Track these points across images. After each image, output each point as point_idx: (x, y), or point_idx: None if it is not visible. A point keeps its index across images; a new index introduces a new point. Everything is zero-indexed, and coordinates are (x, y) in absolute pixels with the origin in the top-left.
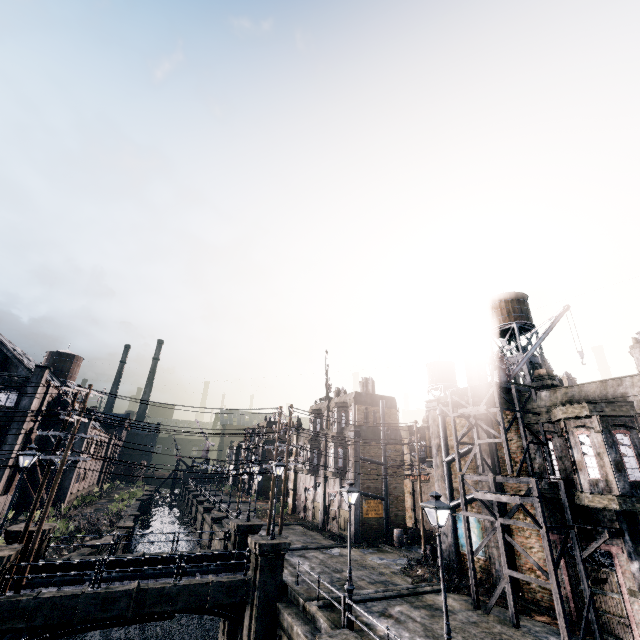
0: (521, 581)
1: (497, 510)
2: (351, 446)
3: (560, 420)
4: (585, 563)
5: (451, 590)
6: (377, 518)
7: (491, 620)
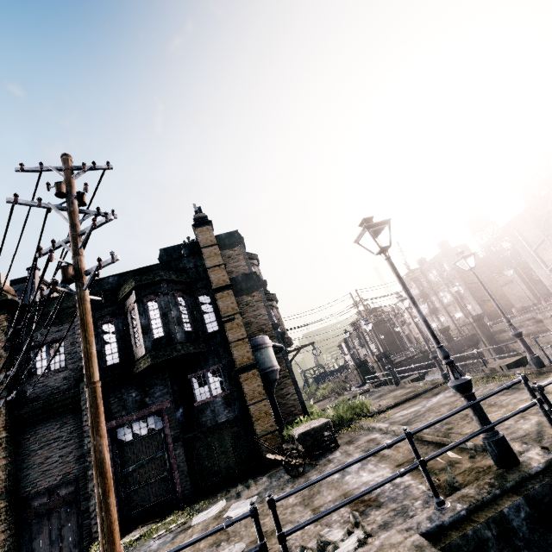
0: None
1: None
2: (458, 280)
3: None
4: None
5: None
6: (496, 310)
7: None
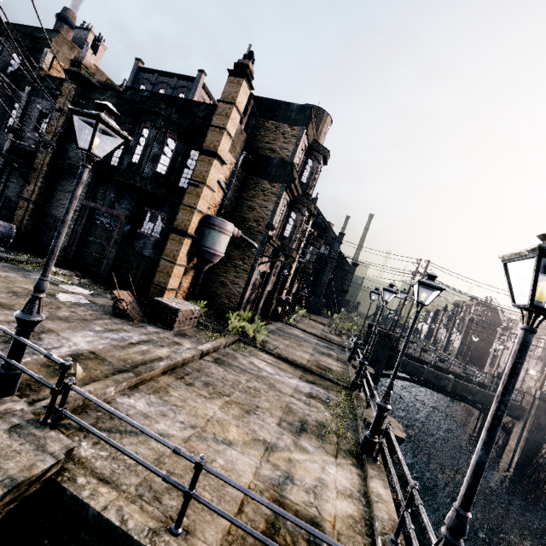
0: None
1: None
2: None
3: None
4: None
5: None
6: None
7: None
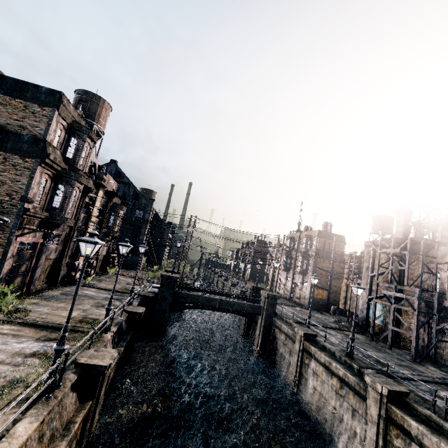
0: (400, 337)
1: (393, 301)
2: (312, 260)
3: (447, 263)
4: (437, 331)
5: (359, 333)
6: (322, 299)
7: (377, 345)
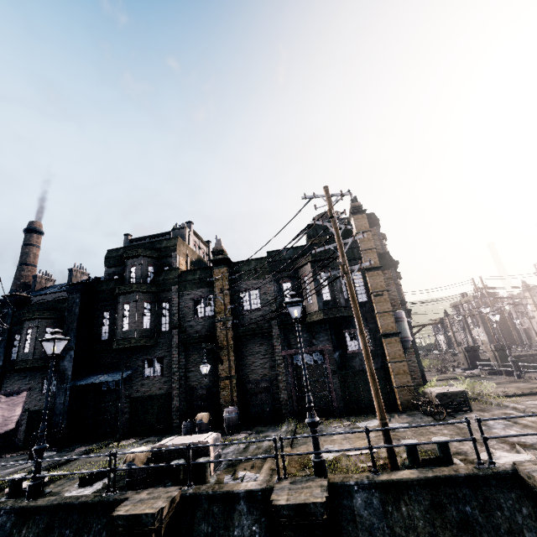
0: None
1: None
2: None
3: None
4: None
5: None
6: None
7: None
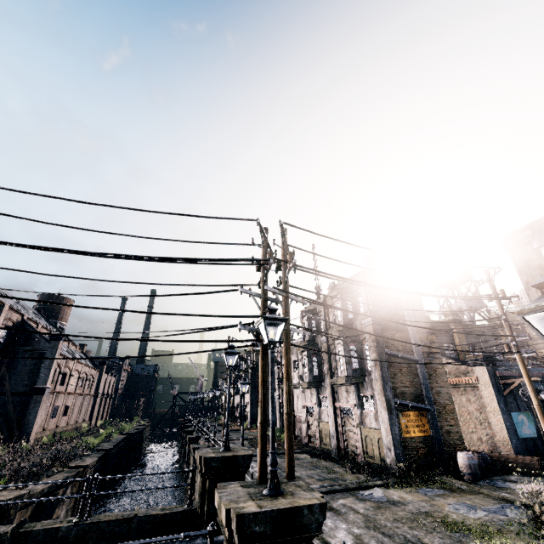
0: None
1: None
2: (369, 337)
3: None
4: None
5: None
6: (423, 437)
7: None
